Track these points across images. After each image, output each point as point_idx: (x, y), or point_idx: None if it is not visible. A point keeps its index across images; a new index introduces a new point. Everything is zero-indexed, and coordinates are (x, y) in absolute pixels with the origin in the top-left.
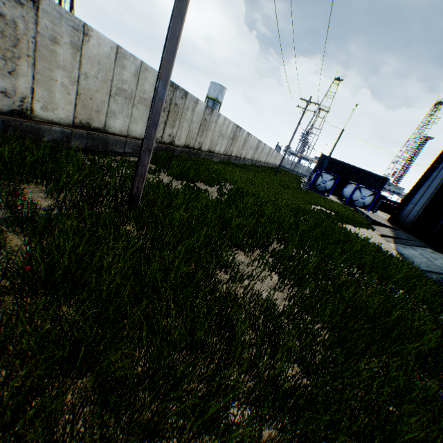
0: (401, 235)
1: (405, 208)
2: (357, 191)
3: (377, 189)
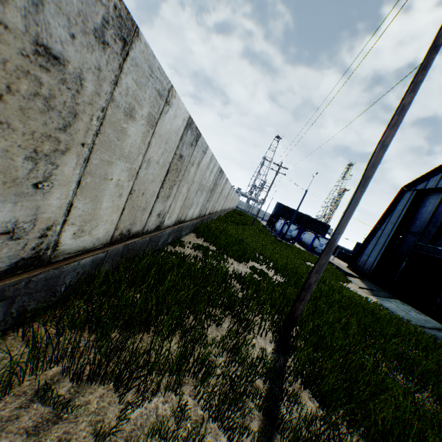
0: (371, 286)
1: (360, 258)
2: (317, 239)
3: (323, 234)
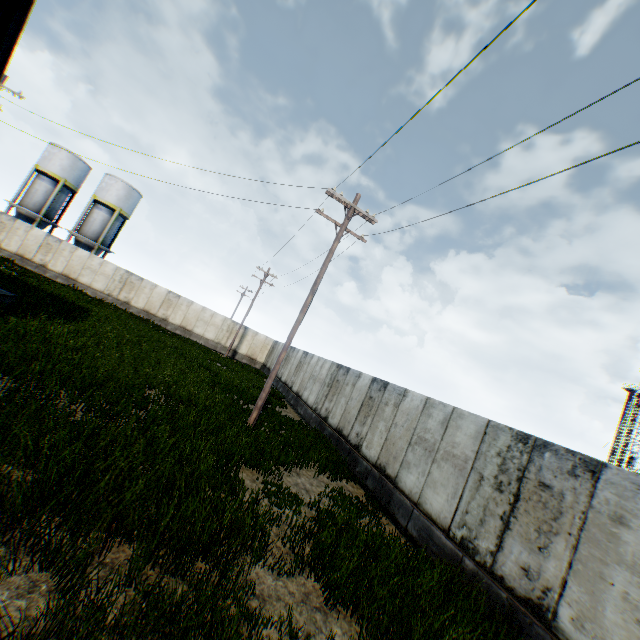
0: None
1: None
2: None
3: None
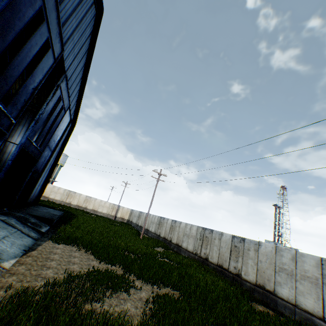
0: None
1: None
2: None
3: None
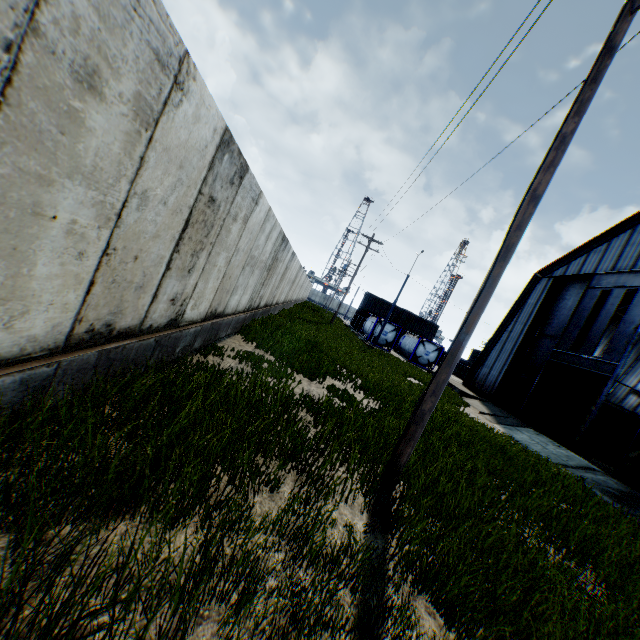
0: (495, 410)
1: (480, 371)
2: (421, 345)
3: (429, 337)
